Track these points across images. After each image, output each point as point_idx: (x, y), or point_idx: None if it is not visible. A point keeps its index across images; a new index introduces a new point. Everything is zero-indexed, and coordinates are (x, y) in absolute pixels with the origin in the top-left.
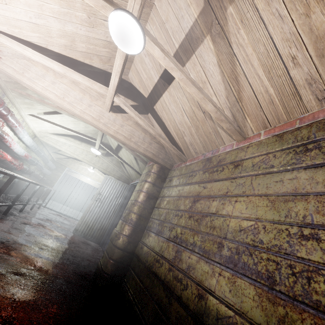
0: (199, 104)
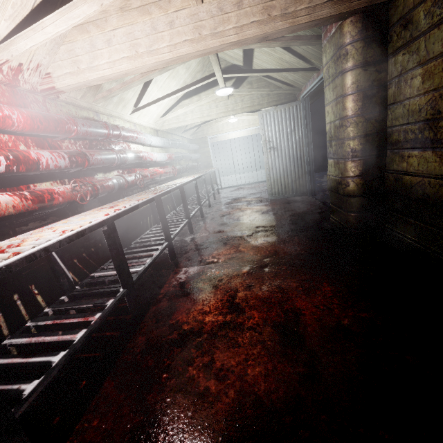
0: None
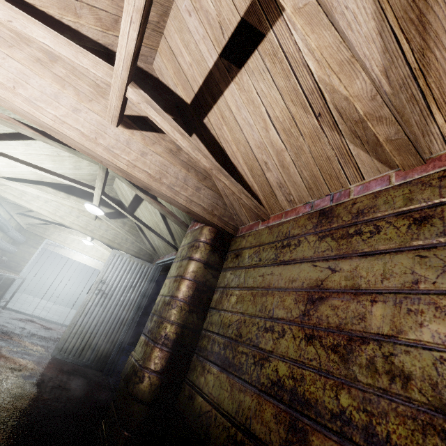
0: (308, 99)
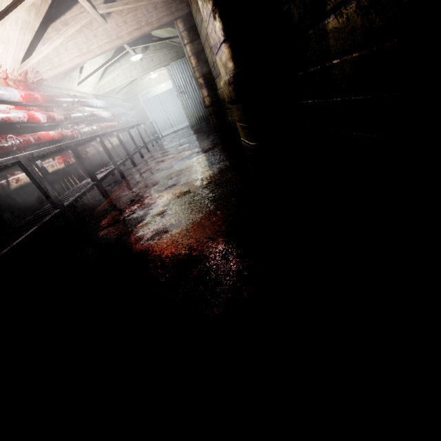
0: None
